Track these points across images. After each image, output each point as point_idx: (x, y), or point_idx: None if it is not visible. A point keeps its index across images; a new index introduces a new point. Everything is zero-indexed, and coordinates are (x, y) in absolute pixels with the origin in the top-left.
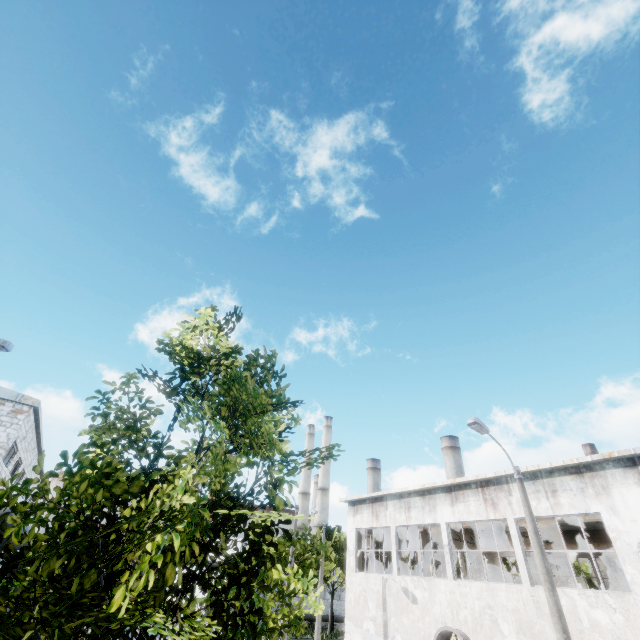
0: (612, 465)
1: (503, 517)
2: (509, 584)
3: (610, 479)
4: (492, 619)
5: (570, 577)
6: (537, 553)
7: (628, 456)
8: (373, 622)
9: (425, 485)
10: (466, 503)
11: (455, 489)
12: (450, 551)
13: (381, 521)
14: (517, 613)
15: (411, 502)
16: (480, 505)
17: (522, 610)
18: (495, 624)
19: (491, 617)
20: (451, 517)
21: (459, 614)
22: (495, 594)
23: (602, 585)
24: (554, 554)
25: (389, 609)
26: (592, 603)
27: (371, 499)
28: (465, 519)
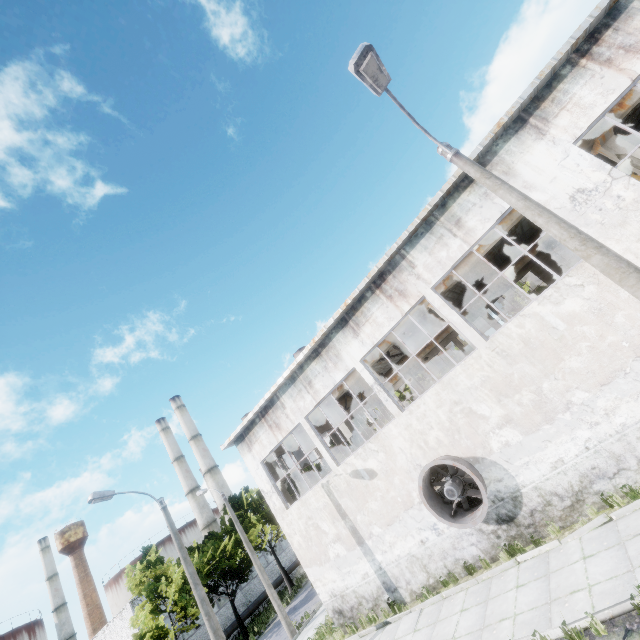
0: (502, 142)
1: (419, 297)
2: (462, 362)
3: (508, 158)
4: (466, 413)
5: (438, 374)
6: (548, 219)
7: (515, 116)
8: (339, 542)
9: (315, 339)
10: (371, 319)
11: (350, 316)
12: (381, 387)
13: (286, 427)
14: (488, 382)
15: (309, 375)
16: (387, 308)
17: (491, 374)
18: (472, 415)
19: (463, 412)
20: (363, 349)
21: (428, 442)
22: (455, 385)
23: (555, 275)
24: (429, 358)
25: (349, 511)
26: (557, 300)
27: (260, 414)
28: (379, 337)
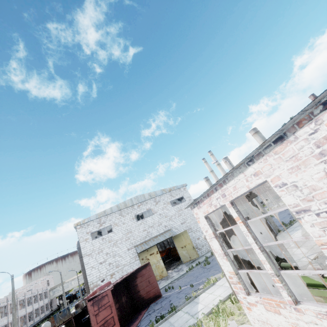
0: None
1: None
2: None
3: None
4: None
5: None
6: None
7: None
8: None
9: None
10: None
11: None
12: None
13: None
14: None
15: None
16: None
17: None
18: None
19: None
20: None
21: None
22: None
23: None
24: None
25: None
26: None
27: None
28: None
